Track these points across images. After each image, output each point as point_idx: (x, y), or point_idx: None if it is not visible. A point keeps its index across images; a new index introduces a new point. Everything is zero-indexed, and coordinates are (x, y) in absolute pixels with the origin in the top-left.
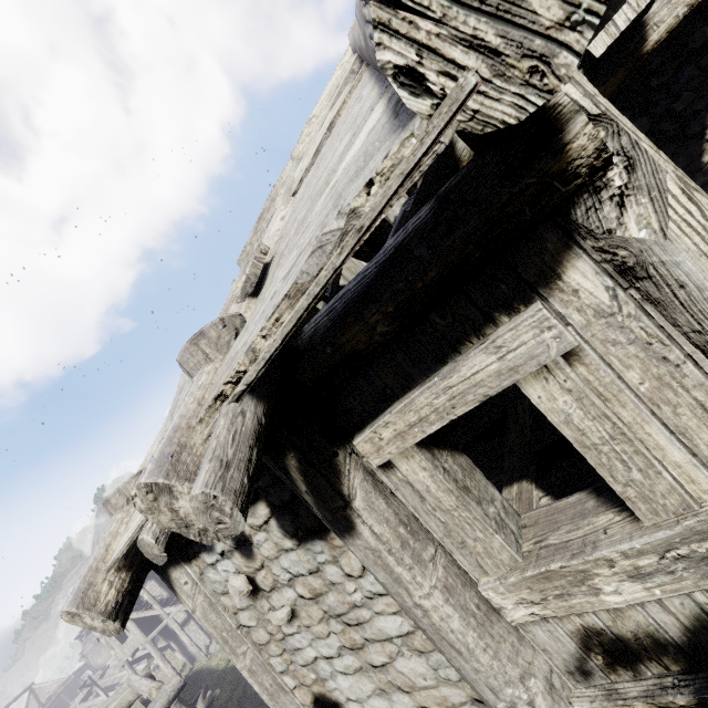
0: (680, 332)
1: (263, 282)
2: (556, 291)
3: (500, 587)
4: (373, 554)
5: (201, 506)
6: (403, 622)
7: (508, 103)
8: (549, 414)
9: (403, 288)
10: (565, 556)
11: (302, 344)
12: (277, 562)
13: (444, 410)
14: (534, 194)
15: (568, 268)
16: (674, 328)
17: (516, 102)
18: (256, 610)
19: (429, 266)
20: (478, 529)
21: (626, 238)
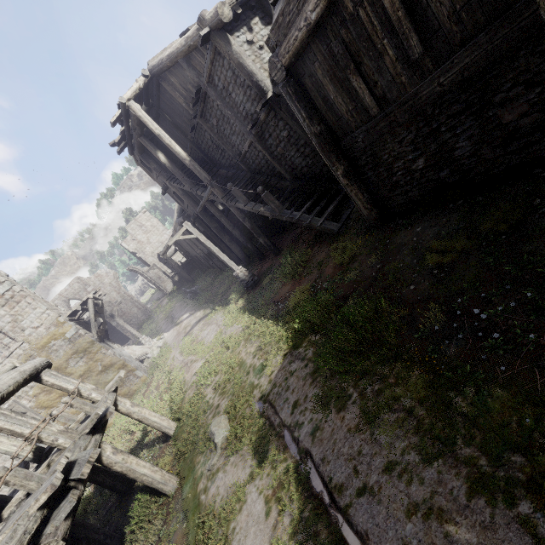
0: None
1: None
2: None
3: None
4: None
5: None
6: None
7: None
8: None
9: None
10: None
11: None
12: (259, 33)
13: None
14: None
15: None
16: None
17: None
18: (252, 49)
19: None
20: None
21: None
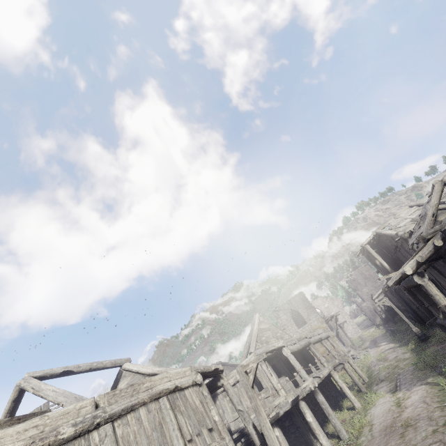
0: None
1: None
2: None
3: None
4: None
5: None
6: None
7: None
8: None
9: None
10: None
11: None
12: None
13: None
14: None
15: None
16: None
17: None
18: None
19: None
20: None
21: None
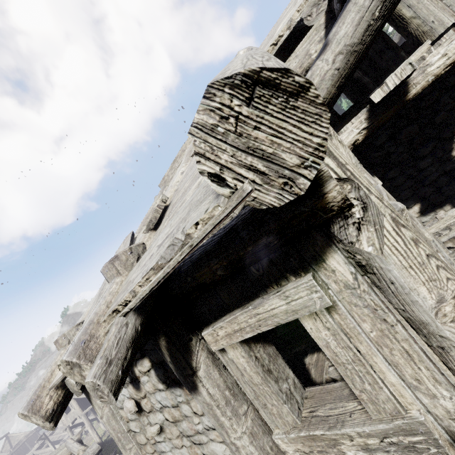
0: (394, 307)
1: (161, 221)
2: (322, 268)
3: (285, 439)
4: (207, 407)
5: (91, 387)
6: (226, 448)
7: (272, 197)
8: (316, 339)
9: (232, 253)
10: (325, 427)
11: (175, 272)
12: (153, 396)
13: (254, 326)
14: (307, 216)
15: (329, 257)
16: (390, 303)
17: (276, 197)
18: (140, 422)
19: (247, 244)
20: (274, 399)
21: (360, 249)
